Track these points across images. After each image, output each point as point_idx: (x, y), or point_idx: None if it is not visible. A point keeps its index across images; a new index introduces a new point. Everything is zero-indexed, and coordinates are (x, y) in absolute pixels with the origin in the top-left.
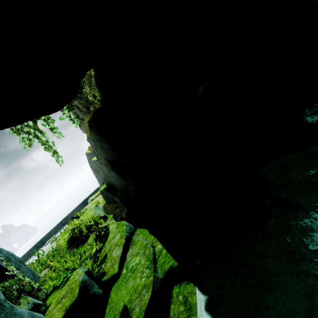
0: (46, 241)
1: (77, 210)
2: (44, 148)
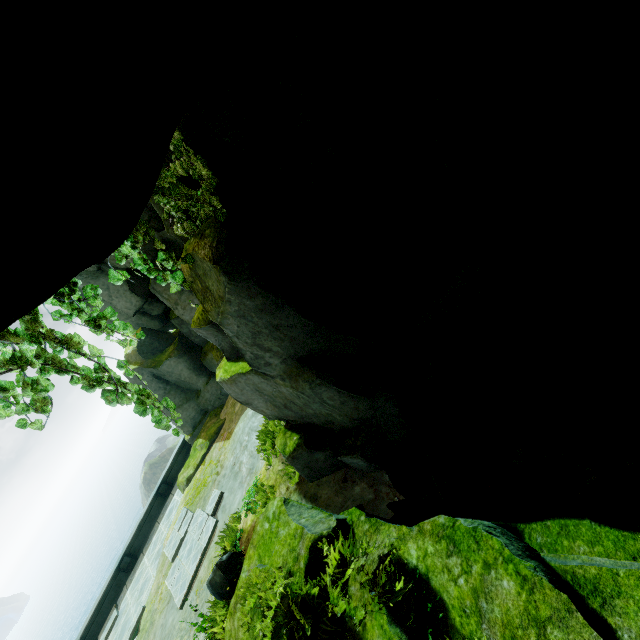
0: (97, 634)
1: (150, 520)
2: (103, 396)
